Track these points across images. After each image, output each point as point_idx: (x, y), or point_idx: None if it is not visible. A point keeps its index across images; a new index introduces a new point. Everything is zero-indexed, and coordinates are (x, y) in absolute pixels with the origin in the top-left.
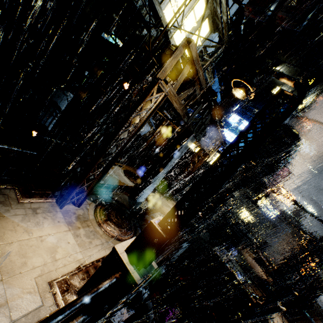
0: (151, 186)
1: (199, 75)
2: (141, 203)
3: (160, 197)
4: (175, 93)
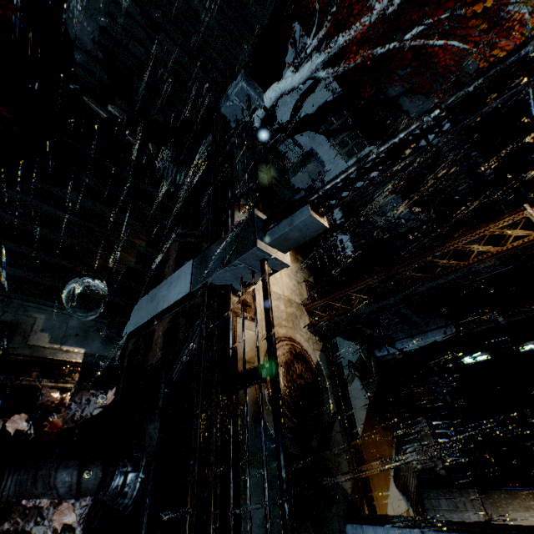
0: None
1: None
2: None
3: None
4: None
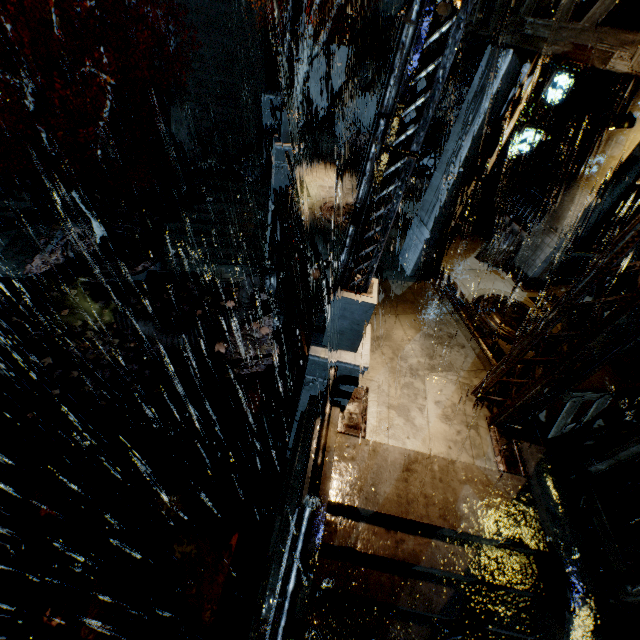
0: (417, 226)
1: None
2: (400, 268)
3: (468, 359)
4: None
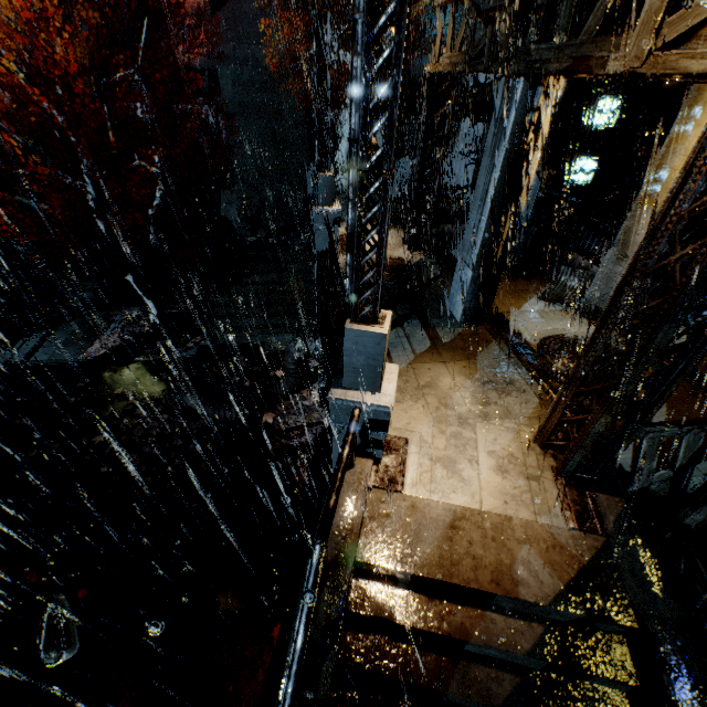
0: (461, 268)
1: None
2: (449, 315)
3: (529, 405)
4: (449, 54)
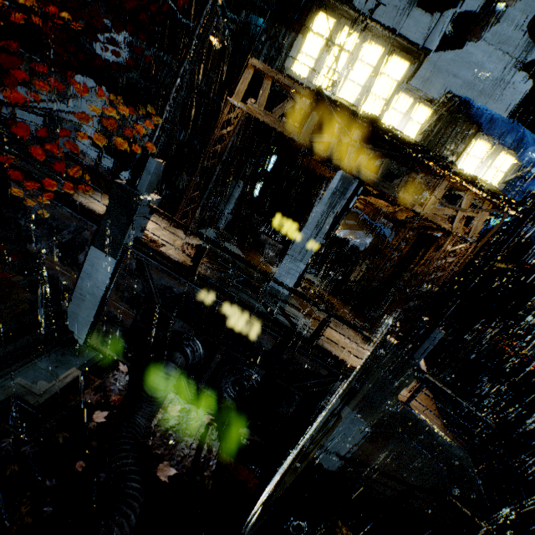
0: (290, 261)
1: (282, 82)
2: (279, 291)
3: (349, 329)
4: (264, 110)
